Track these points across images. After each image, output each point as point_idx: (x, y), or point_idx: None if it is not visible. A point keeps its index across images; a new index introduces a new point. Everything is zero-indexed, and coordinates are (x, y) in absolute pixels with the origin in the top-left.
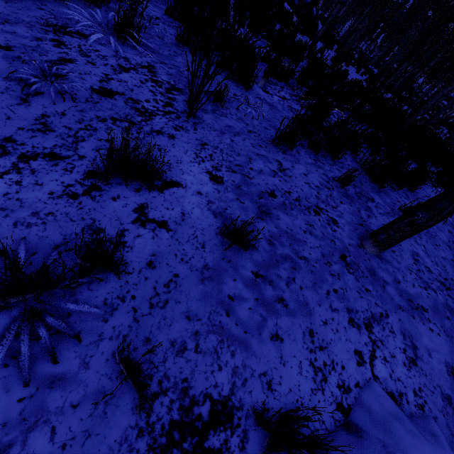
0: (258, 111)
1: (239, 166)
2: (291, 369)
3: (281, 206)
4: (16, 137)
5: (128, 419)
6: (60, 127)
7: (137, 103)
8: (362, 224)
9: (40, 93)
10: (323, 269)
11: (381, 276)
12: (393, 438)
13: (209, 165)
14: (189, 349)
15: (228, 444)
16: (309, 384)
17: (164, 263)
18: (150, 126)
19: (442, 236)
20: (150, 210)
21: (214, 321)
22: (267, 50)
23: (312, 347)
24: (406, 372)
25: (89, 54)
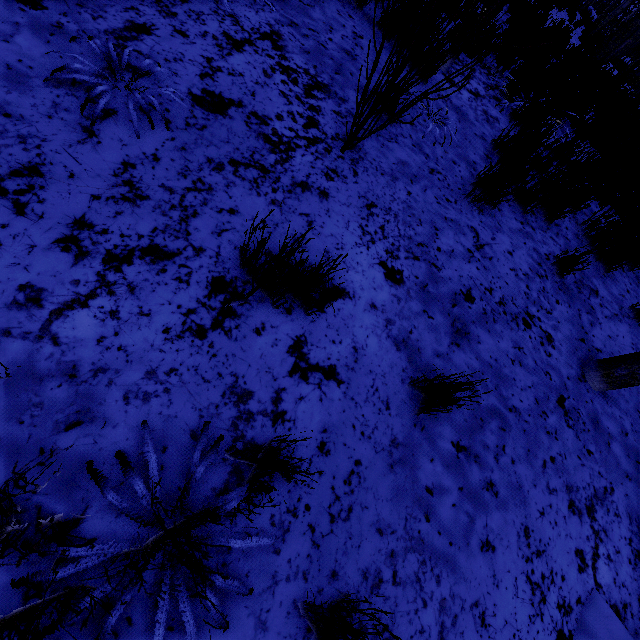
0: (445, 130)
1: (422, 246)
2: (505, 591)
3: (482, 318)
4: (92, 218)
5: None
6: (156, 188)
7: (265, 123)
8: (584, 339)
9: (111, 113)
10: (538, 426)
11: (605, 427)
12: None
13: (382, 249)
14: (386, 580)
15: None
16: (526, 609)
17: (340, 443)
18: (290, 174)
19: None
20: (311, 347)
21: (412, 532)
22: None
23: (528, 553)
24: (632, 572)
25: (174, 9)
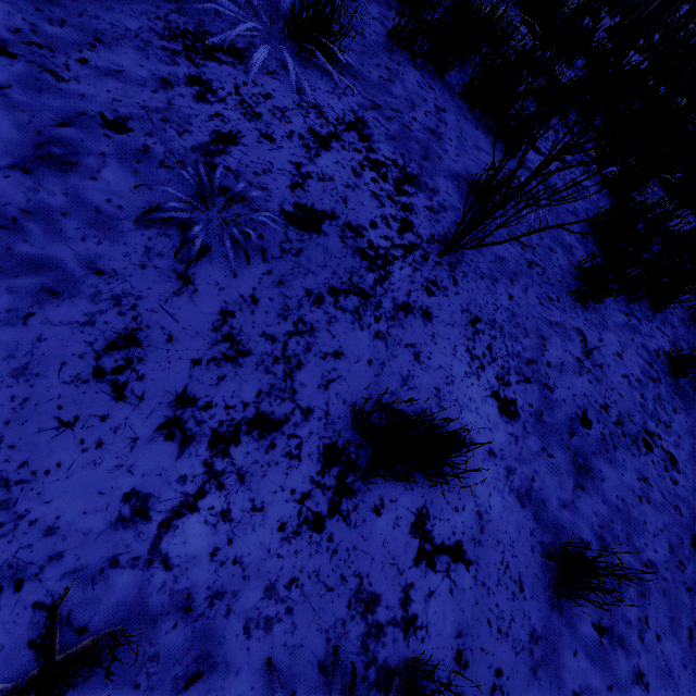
0: (540, 214)
1: (532, 363)
2: None
3: (601, 446)
4: (194, 390)
5: None
6: (257, 338)
7: (360, 234)
8: None
9: (205, 251)
10: (677, 582)
11: None
12: None
13: (492, 376)
14: None
15: None
16: None
17: (477, 649)
18: (391, 295)
19: None
20: (434, 522)
21: None
22: (534, 45)
23: None
24: None
25: (258, 109)
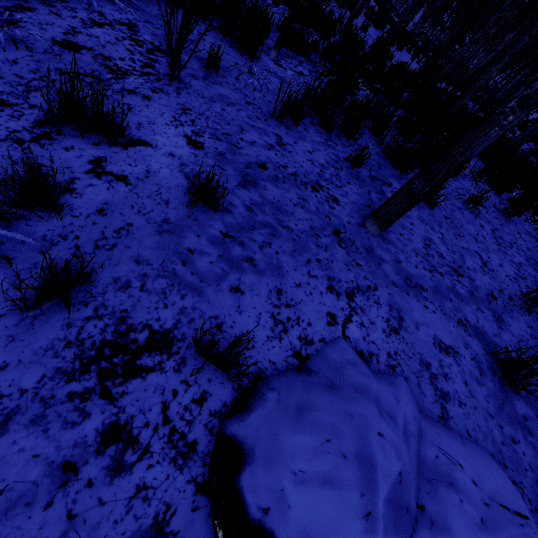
0: (261, 82)
1: (227, 135)
2: (247, 317)
3: (272, 179)
4: None
5: (57, 333)
6: (10, 75)
7: (109, 60)
8: (370, 206)
9: None
10: (309, 240)
11: (379, 254)
12: (342, 377)
13: (189, 130)
14: (134, 287)
15: (163, 365)
16: (266, 332)
17: (117, 212)
18: (122, 85)
19: (470, 229)
20: (109, 164)
21: (167, 268)
22: (284, 18)
23: (277, 303)
24: (384, 337)
25: (54, 4)
